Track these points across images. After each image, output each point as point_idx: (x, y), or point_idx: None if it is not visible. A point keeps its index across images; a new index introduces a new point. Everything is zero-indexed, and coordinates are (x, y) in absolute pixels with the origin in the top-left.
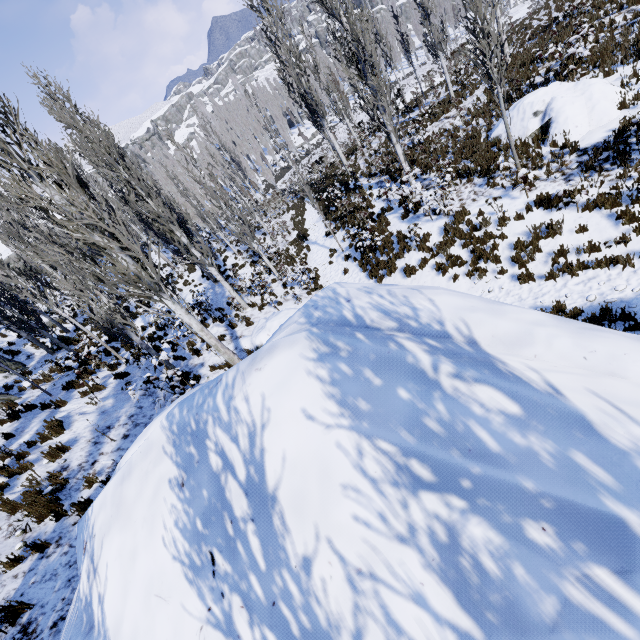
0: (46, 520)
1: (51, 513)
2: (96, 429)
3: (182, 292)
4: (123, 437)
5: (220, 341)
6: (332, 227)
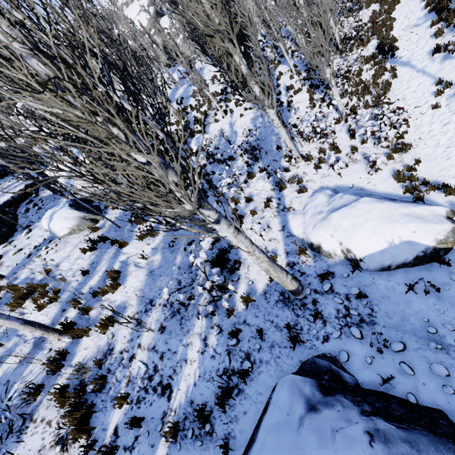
0: (81, 439)
1: (86, 431)
2: (134, 323)
3: (233, 114)
4: (160, 329)
5: (272, 261)
6: (450, 37)
